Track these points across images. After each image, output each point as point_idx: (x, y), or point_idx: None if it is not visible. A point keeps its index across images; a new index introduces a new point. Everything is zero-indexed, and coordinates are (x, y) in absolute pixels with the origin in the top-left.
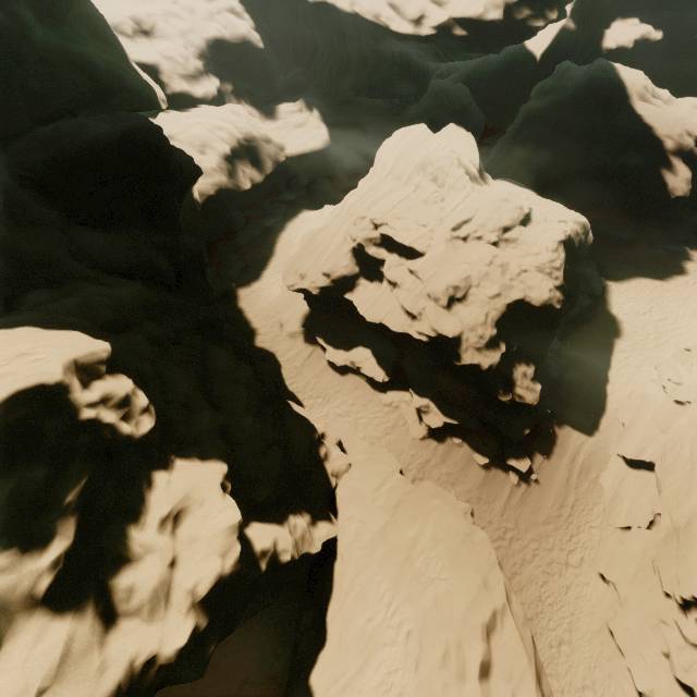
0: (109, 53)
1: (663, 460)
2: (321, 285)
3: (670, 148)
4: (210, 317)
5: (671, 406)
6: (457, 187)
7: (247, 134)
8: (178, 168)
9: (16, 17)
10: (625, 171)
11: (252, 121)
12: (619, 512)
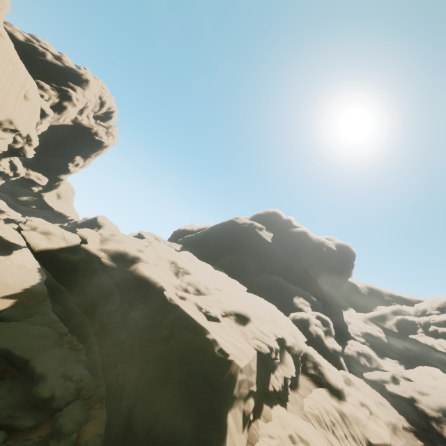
0: (341, 316)
1: None
2: (375, 377)
3: None
4: (341, 353)
5: None
6: (441, 380)
7: (369, 353)
8: (347, 332)
9: (330, 304)
10: None
11: (372, 352)
12: None
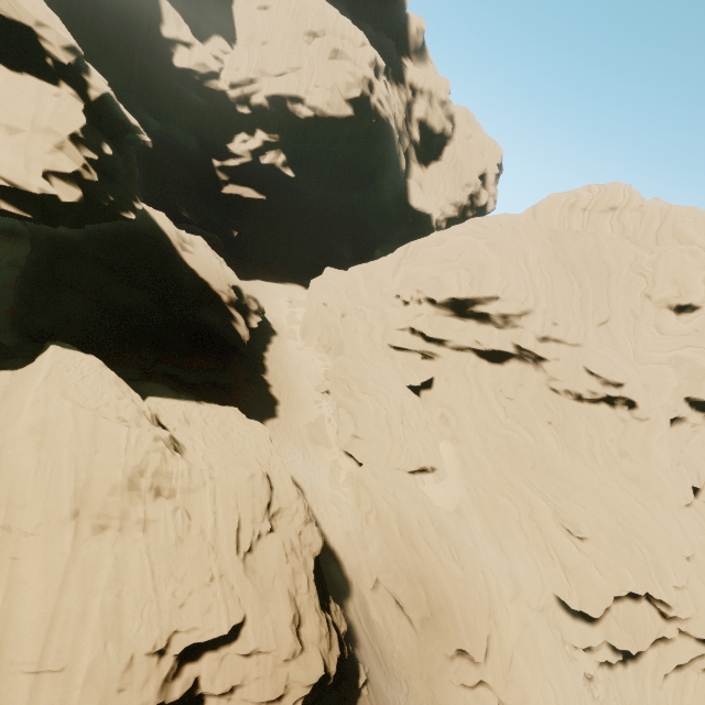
0: None
1: (388, 575)
2: None
3: (226, 301)
4: None
5: (358, 529)
6: (196, 488)
7: None
8: None
9: None
10: (212, 328)
11: None
12: (391, 627)
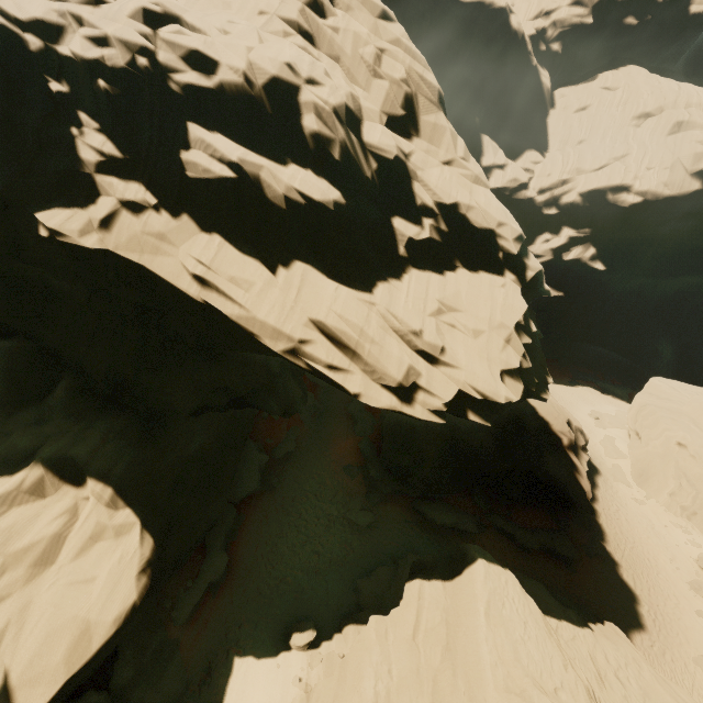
0: None
1: None
2: None
3: (566, 444)
4: None
5: None
6: None
7: None
8: None
9: None
10: (557, 483)
11: None
12: None
